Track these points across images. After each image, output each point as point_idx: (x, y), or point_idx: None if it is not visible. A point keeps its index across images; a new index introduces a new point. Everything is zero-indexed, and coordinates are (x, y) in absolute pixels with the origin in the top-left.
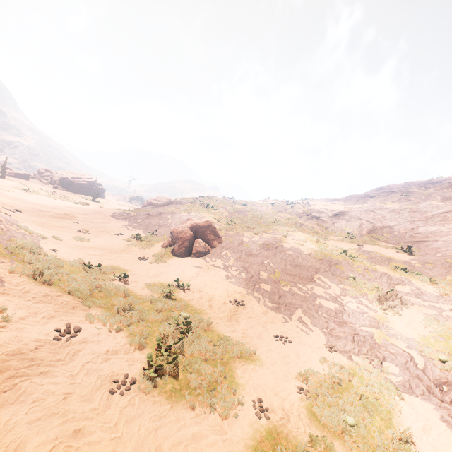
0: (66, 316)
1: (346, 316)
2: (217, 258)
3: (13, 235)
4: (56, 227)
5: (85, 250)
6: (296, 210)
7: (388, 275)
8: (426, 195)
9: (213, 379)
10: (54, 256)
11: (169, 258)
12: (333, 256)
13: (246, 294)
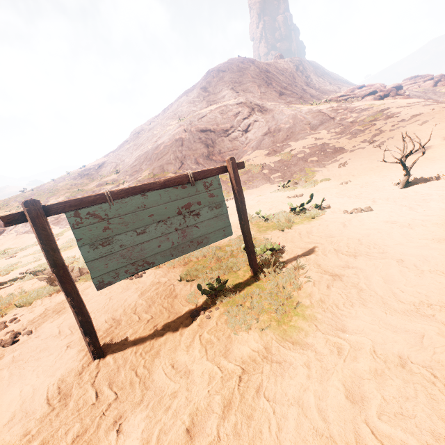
0: None
1: None
2: (11, 230)
3: None
4: None
5: None
6: (73, 176)
7: (96, 190)
8: (144, 131)
9: None
10: None
11: None
12: (73, 194)
13: (28, 234)
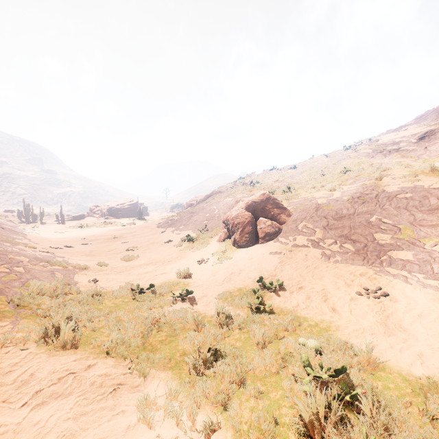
0: (97, 426)
1: None
2: (296, 235)
3: (34, 276)
4: (103, 252)
5: (134, 269)
6: (362, 152)
7: None
8: None
9: None
10: (89, 290)
11: (232, 252)
12: None
13: (376, 275)
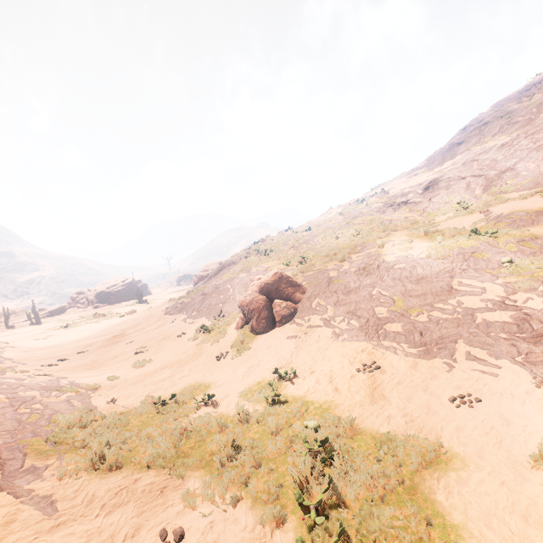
0: (155, 516)
1: (536, 323)
2: (310, 315)
3: (54, 410)
4: (108, 360)
5: (150, 378)
6: (374, 207)
7: None
8: (536, 106)
9: (414, 538)
10: (113, 412)
11: (251, 340)
12: (462, 244)
13: (374, 349)
